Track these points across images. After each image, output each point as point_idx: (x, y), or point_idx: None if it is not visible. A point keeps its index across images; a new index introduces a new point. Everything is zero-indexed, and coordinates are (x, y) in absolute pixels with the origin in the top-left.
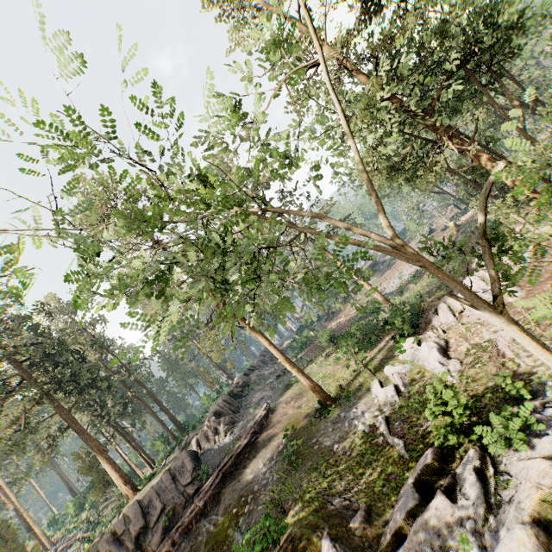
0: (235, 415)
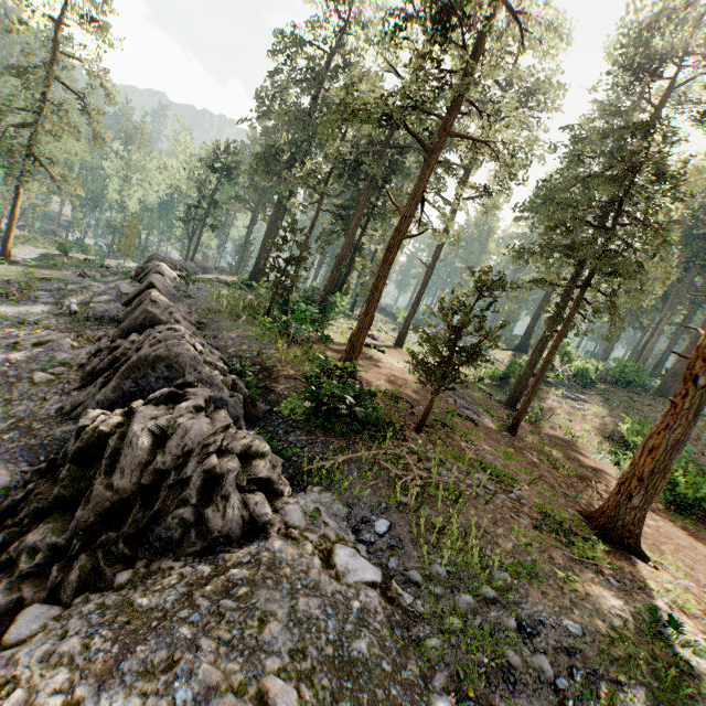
0: None
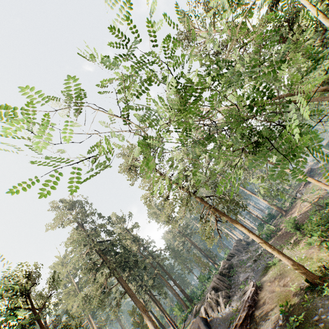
0: (229, 290)
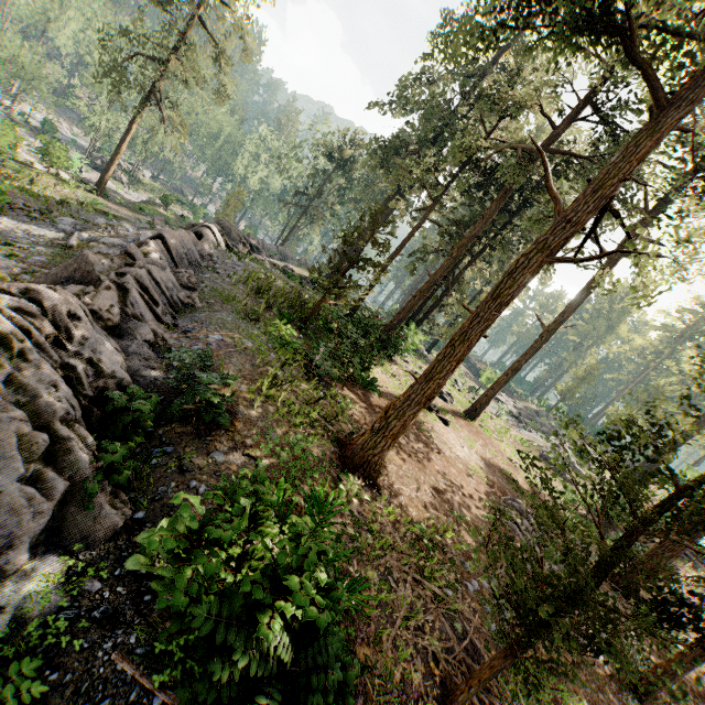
0: None
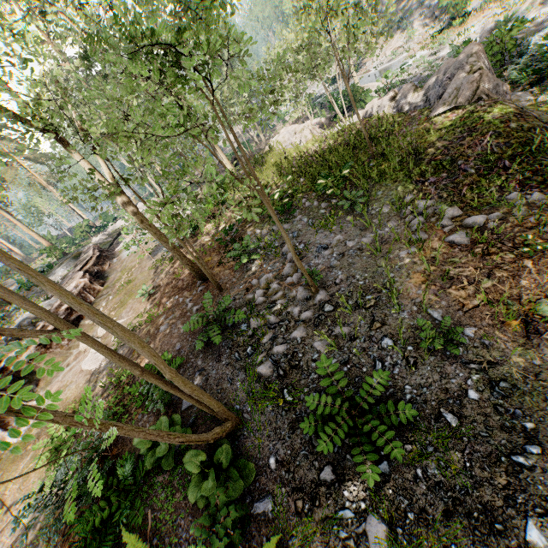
0: None
